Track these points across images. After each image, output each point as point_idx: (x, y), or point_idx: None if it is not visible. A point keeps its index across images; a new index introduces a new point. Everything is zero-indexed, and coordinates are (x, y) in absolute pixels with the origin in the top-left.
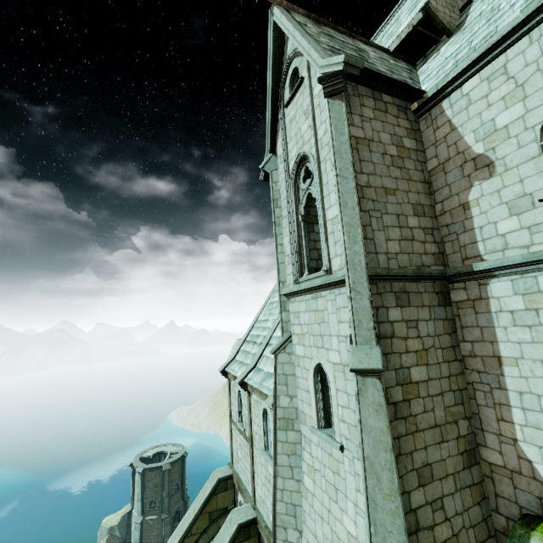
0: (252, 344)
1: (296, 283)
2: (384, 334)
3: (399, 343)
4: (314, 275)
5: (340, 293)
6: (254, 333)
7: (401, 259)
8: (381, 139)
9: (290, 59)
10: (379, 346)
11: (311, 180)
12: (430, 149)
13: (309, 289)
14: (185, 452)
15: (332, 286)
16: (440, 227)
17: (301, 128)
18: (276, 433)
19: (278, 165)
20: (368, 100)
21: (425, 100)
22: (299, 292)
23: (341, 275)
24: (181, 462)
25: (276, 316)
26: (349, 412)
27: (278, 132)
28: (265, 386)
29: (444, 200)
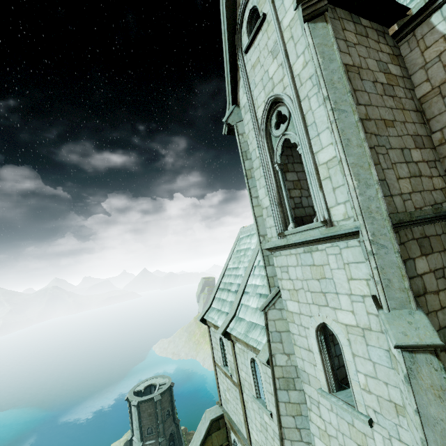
0: (226, 292)
1: (280, 236)
2: (417, 292)
3: (432, 299)
4: (306, 227)
5: (348, 246)
6: (226, 280)
7: (415, 199)
8: (369, 66)
9: (245, 0)
10: (421, 310)
11: (287, 124)
12: (418, 74)
13: (301, 243)
14: (171, 382)
15: (334, 238)
16: (442, 159)
17: (268, 70)
18: (276, 393)
19: (242, 115)
20: (348, 24)
21: (408, 19)
22: (287, 246)
23: (352, 226)
24: (169, 392)
25: (246, 263)
26: (378, 384)
27: (239, 82)
28: (252, 338)
29: (444, 128)
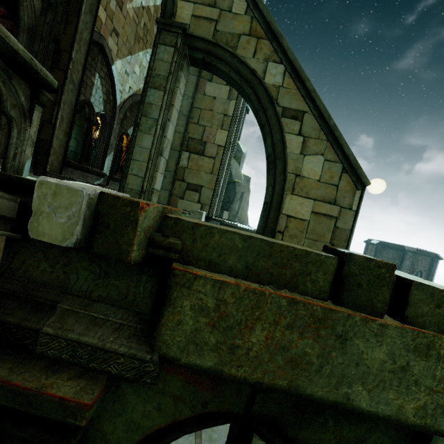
0: None
1: None
2: None
3: None
4: None
5: None
6: None
7: None
8: None
9: None
10: None
11: None
12: None
13: None
14: (411, 248)
15: None
16: None
17: None
18: None
19: None
20: None
21: None
22: None
23: None
24: (401, 255)
25: None
26: None
27: None
28: None
29: None
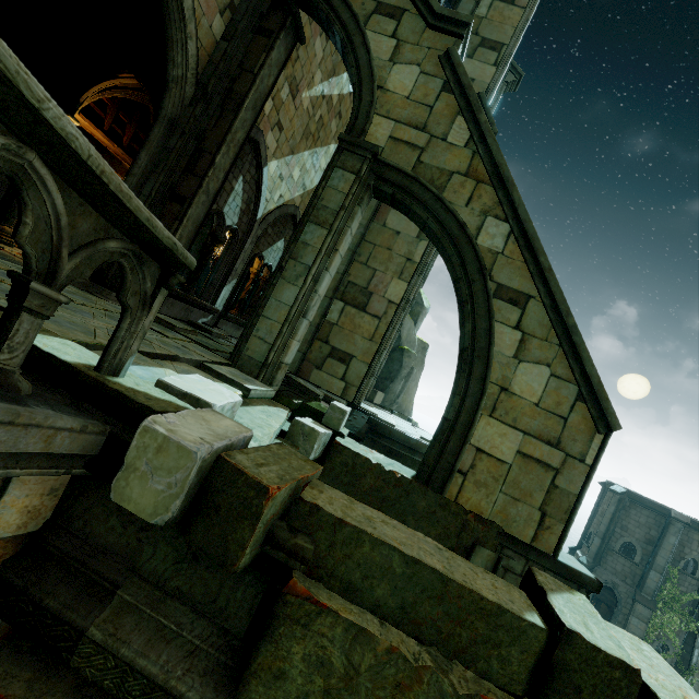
0: None
1: None
2: None
3: None
4: None
5: None
6: None
7: None
8: None
9: None
10: None
11: None
12: None
13: None
14: (682, 515)
15: None
16: None
17: None
18: None
19: None
20: None
21: None
22: None
23: None
24: (662, 523)
25: None
26: None
27: None
28: None
29: None
